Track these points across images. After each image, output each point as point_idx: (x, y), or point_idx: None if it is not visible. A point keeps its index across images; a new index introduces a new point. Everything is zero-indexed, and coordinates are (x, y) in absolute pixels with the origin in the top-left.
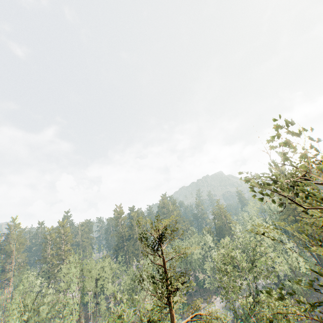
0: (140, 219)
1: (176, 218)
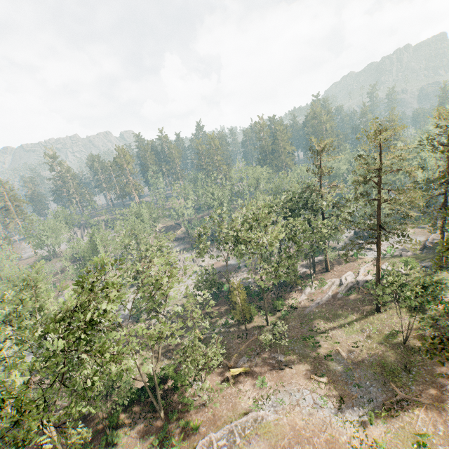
0: (309, 139)
1: (332, 140)
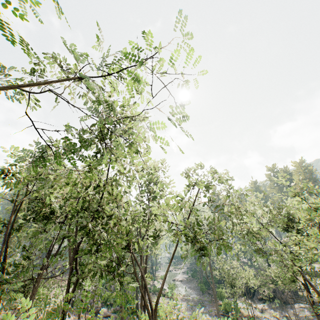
0: None
1: None
